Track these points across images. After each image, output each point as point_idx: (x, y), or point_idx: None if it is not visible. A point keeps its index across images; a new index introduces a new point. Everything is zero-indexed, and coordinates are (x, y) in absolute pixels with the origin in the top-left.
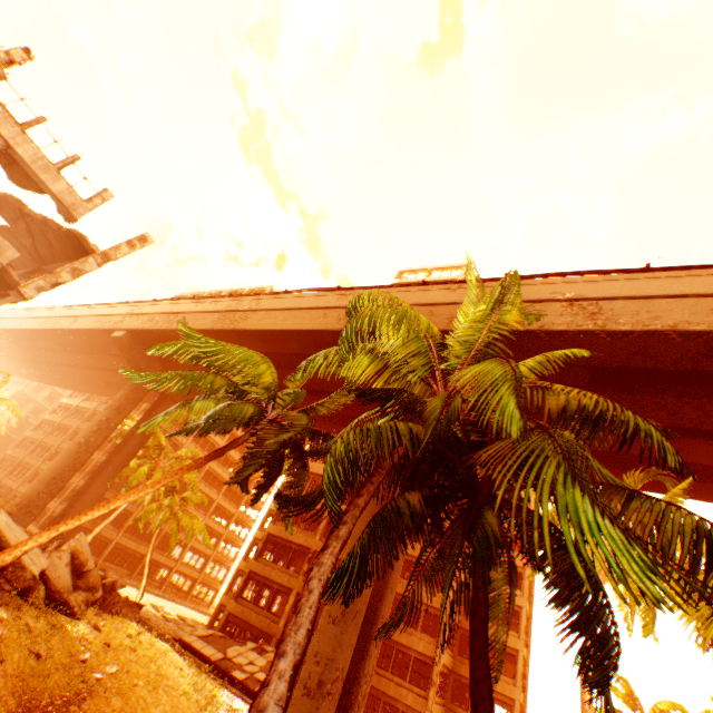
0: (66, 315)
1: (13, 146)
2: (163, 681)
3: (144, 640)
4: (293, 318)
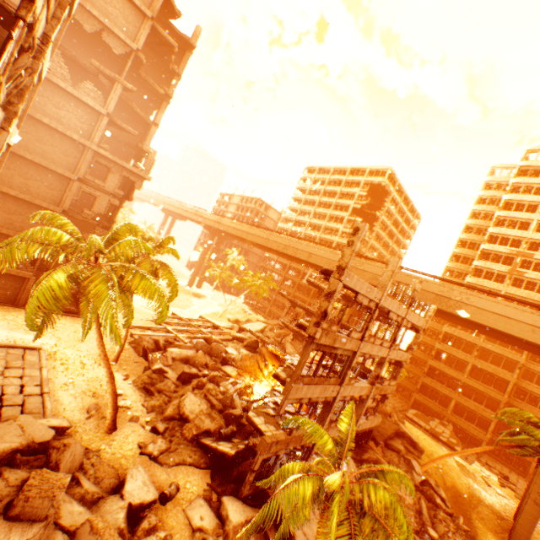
0: (299, 249)
1: (413, 322)
2: (447, 464)
3: (422, 438)
4: (502, 322)
